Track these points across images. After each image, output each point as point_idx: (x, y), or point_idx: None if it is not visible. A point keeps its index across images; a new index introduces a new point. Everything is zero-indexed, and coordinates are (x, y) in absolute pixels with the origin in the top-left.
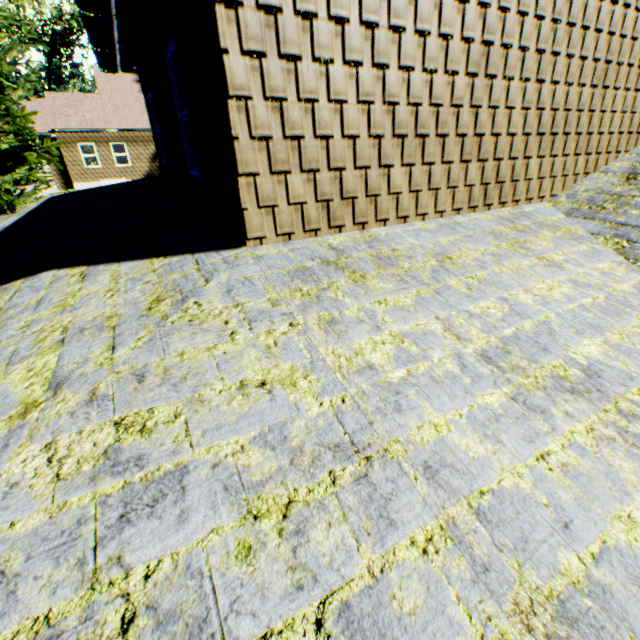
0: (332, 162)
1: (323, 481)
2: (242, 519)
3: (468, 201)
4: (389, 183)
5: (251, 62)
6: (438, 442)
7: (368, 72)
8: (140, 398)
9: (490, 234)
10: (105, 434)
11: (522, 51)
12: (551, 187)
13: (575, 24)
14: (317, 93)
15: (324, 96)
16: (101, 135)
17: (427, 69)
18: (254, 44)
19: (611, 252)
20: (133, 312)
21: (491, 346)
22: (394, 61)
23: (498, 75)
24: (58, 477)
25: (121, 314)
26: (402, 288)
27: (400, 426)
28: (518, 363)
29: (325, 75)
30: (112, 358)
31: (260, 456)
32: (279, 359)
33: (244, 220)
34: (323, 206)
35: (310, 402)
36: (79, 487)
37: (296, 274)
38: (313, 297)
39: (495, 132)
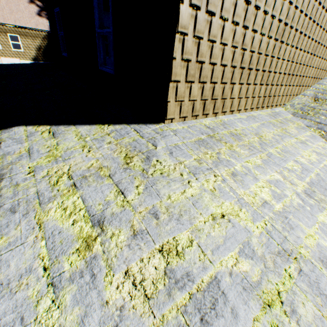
0: (212, 78)
1: (285, 276)
2: (263, 308)
3: (256, 104)
4: (231, 92)
5: (192, 11)
6: (317, 245)
7: (240, 29)
8: (163, 230)
9: (270, 123)
10: (157, 259)
11: (295, 31)
12: (284, 100)
13: (315, 21)
14: (216, 37)
15: (219, 40)
16: (1, 27)
17: (262, 33)
18: (196, 0)
19: (319, 136)
20: (116, 165)
21: (306, 188)
22: (251, 25)
23: (284, 42)
24: (147, 297)
25: (107, 166)
26: (252, 153)
27: (298, 237)
28: (321, 197)
29: (222, 27)
30: (127, 201)
31: (248, 264)
32: (221, 199)
33: (167, 108)
34: (203, 102)
35: (251, 226)
36: (164, 302)
37: (199, 143)
38: (216, 158)
39: (275, 71)
